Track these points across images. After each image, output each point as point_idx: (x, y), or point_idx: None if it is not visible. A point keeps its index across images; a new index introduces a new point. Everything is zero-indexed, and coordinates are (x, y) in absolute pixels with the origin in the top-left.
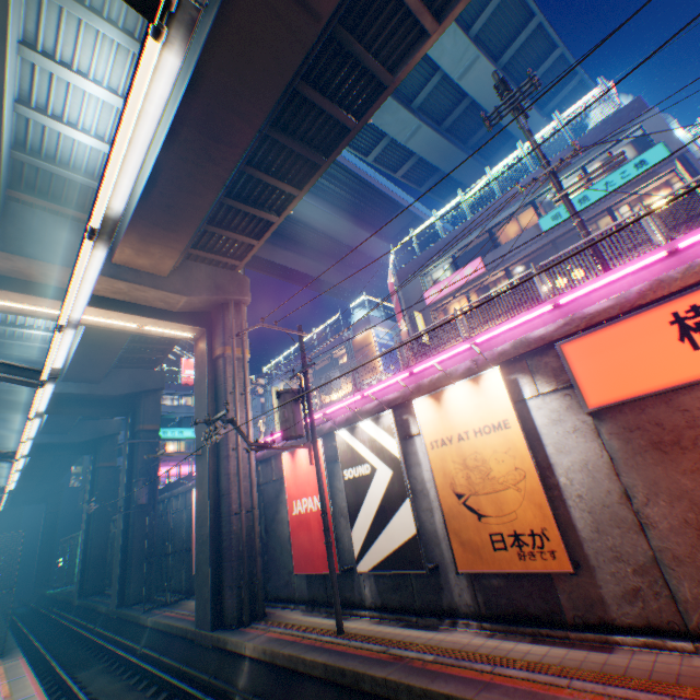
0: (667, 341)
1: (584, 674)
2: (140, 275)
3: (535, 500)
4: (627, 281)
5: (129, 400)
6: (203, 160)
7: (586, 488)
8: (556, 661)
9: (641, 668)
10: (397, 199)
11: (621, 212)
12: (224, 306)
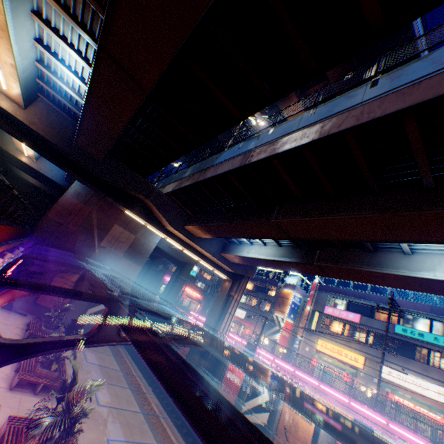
0: None
1: None
2: (225, 260)
3: None
4: (372, 417)
5: (182, 262)
6: (270, 264)
7: None
8: None
9: None
10: None
11: (434, 354)
12: (243, 276)
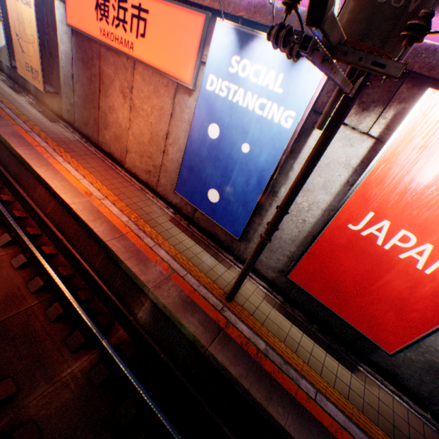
0: (93, 8)
1: (26, 121)
2: None
3: (38, 57)
4: None
5: None
6: None
7: (66, 66)
8: (30, 116)
9: (47, 128)
10: None
11: None
12: None
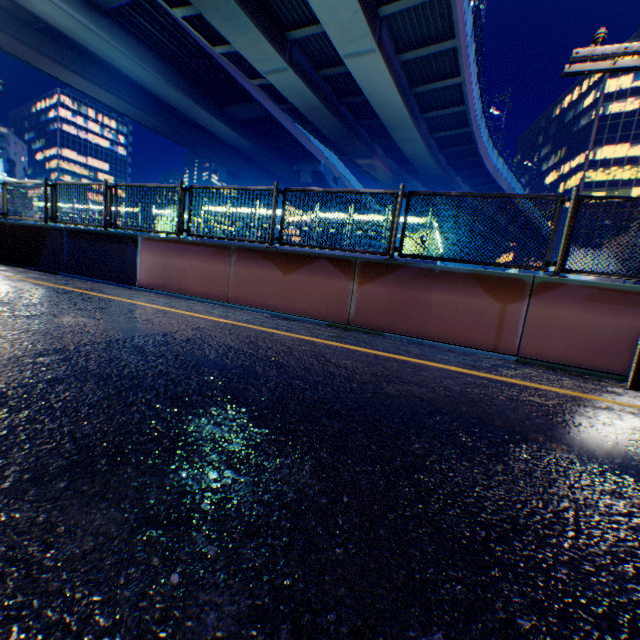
0: None
1: None
2: None
3: None
4: None
5: None
6: None
7: None
8: None
9: None
10: (253, 90)
11: None
12: None
